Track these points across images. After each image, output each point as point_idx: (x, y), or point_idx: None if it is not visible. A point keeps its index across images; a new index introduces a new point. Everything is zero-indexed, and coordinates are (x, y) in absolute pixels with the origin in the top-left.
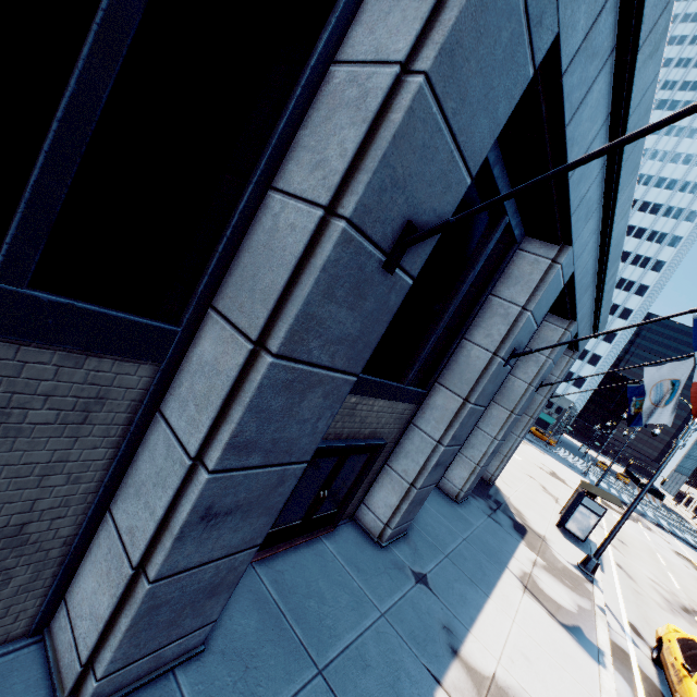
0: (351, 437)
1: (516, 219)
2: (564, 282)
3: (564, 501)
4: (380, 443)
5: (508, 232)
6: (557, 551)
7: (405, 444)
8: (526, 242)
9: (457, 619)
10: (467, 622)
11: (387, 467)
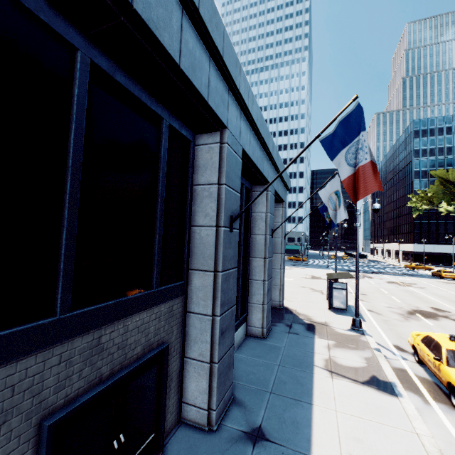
0: (118, 368)
1: (176, 122)
2: (240, 157)
3: (326, 290)
4: (160, 350)
5: (177, 134)
6: (336, 327)
7: (191, 332)
8: (198, 138)
9: (298, 452)
10: (306, 447)
11: (186, 360)
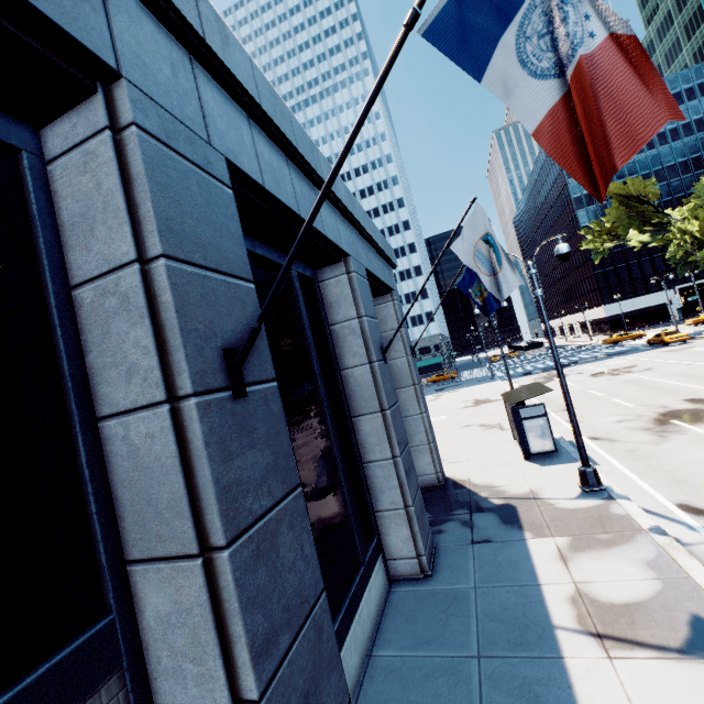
0: None
1: None
2: (225, 183)
3: (505, 420)
4: None
5: None
6: (556, 497)
7: None
8: (47, 139)
9: None
10: None
11: None
